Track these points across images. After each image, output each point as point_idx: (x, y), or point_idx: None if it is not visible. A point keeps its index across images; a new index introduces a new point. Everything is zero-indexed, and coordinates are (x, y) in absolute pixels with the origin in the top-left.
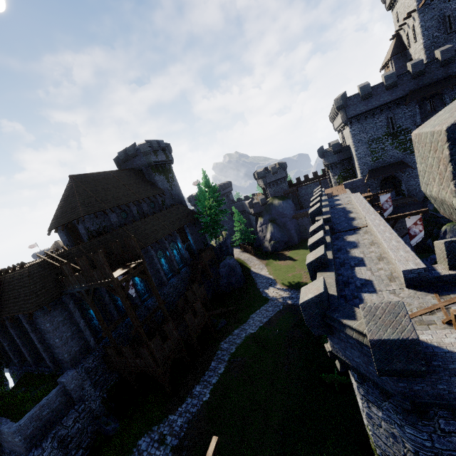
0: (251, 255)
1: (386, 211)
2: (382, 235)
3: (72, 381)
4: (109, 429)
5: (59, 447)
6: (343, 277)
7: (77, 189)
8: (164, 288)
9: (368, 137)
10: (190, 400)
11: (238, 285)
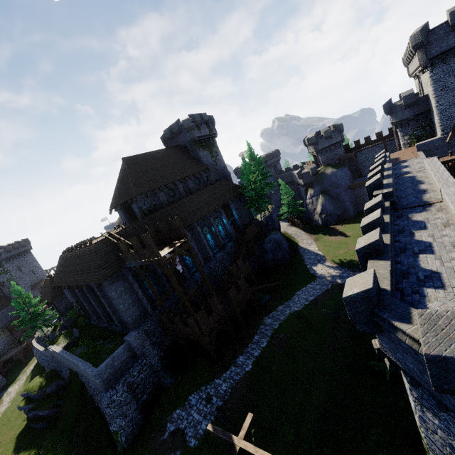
0: (299, 229)
1: None
2: None
3: (135, 340)
4: (166, 382)
5: (128, 390)
6: (402, 266)
7: (129, 170)
8: (211, 262)
9: None
10: (234, 368)
11: (284, 260)
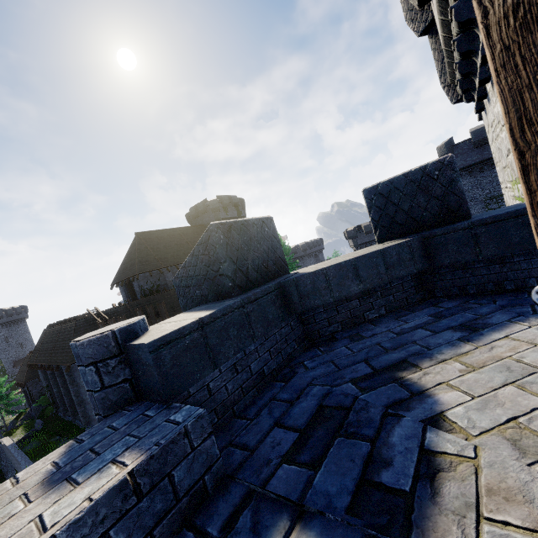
0: None
1: None
2: None
3: None
4: None
5: None
6: None
7: (139, 246)
8: None
9: (484, 194)
10: None
11: None
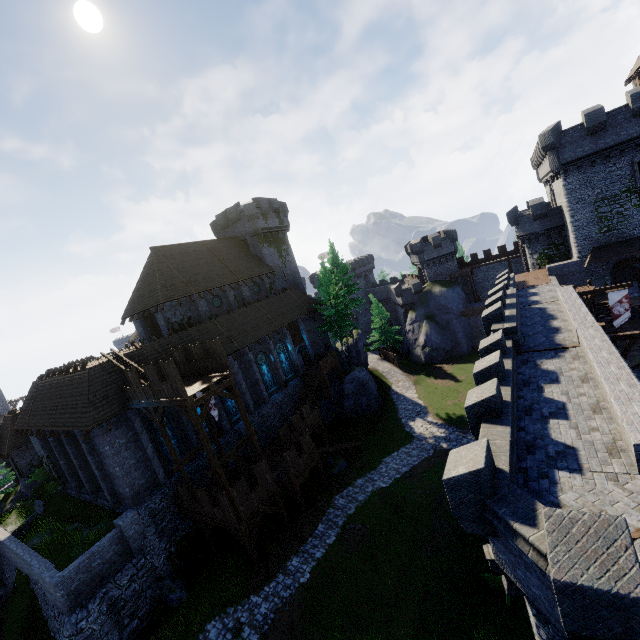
0: (393, 366)
1: (618, 319)
2: (604, 369)
3: (131, 526)
4: (173, 598)
5: (109, 612)
6: (527, 434)
7: (158, 265)
8: (264, 406)
9: (594, 195)
10: (282, 578)
11: (370, 410)
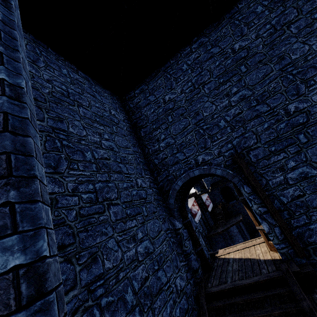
0: None
1: (209, 207)
2: None
3: None
4: None
5: None
6: None
7: None
8: None
9: None
10: None
11: None
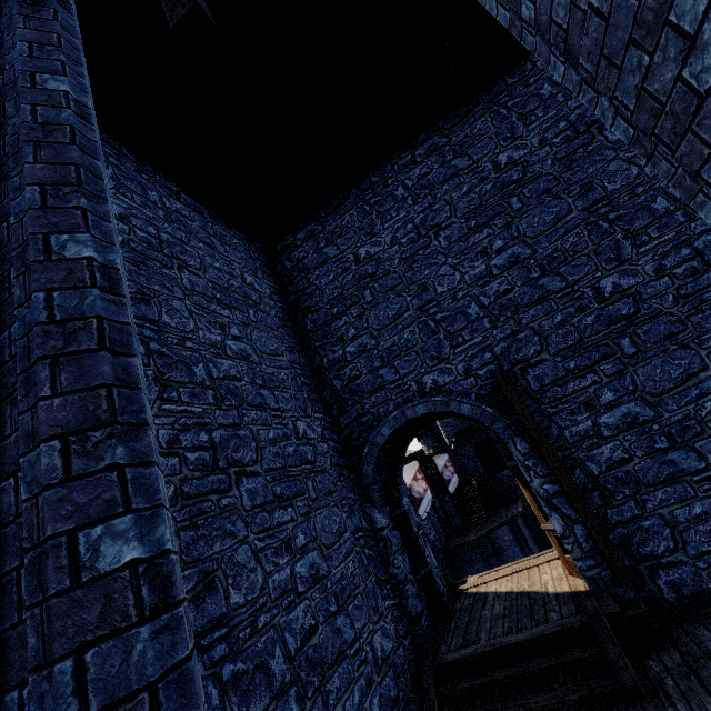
0: None
1: (450, 484)
2: None
3: None
4: None
5: None
6: None
7: None
8: None
9: None
10: None
11: None
